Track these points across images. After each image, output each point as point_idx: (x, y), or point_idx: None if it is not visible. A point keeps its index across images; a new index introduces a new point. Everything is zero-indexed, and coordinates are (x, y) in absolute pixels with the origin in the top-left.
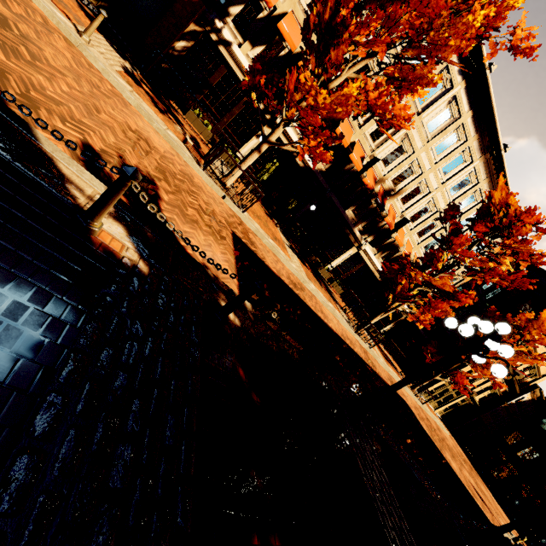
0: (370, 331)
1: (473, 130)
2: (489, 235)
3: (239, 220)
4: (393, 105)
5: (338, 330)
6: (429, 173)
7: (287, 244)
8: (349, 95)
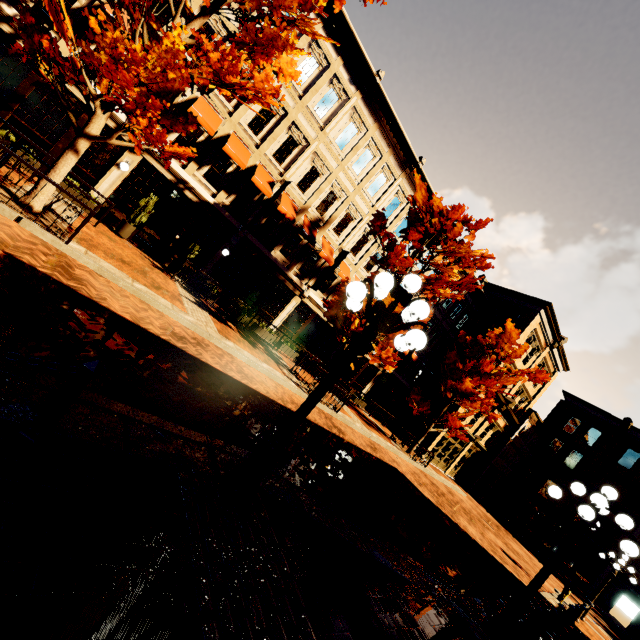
0: (347, 397)
1: (385, 145)
2: (426, 243)
3: (54, 252)
4: (252, 76)
5: (272, 393)
6: (355, 196)
7: (189, 299)
8: (174, 50)
